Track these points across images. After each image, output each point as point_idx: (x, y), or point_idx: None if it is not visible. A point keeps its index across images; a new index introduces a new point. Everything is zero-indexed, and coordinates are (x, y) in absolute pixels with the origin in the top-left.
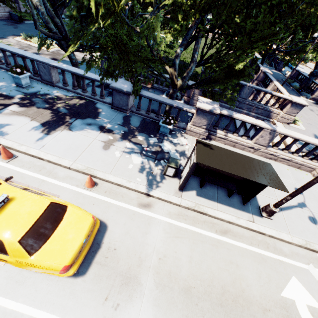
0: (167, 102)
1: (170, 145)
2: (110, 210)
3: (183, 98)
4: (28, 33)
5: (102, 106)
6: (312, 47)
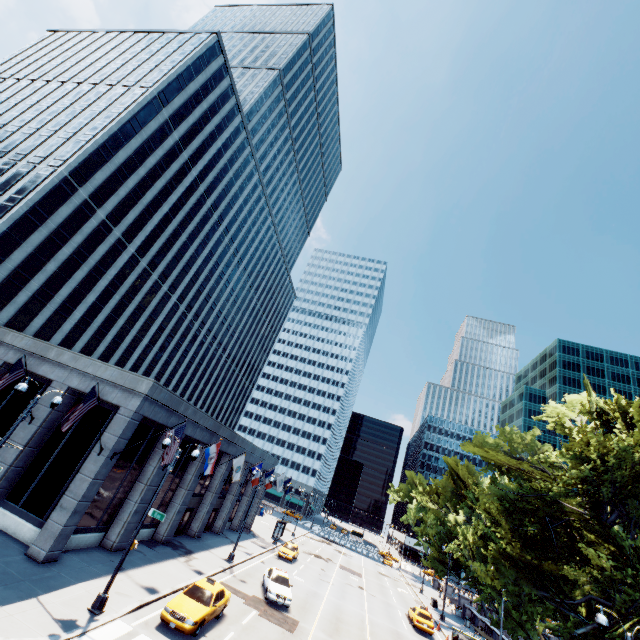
0: None
1: None
2: None
3: None
4: None
5: None
6: None
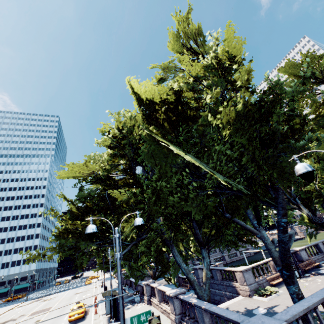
0: (143, 285)
1: (130, 306)
2: (89, 318)
3: None
4: None
5: None
6: (274, 221)
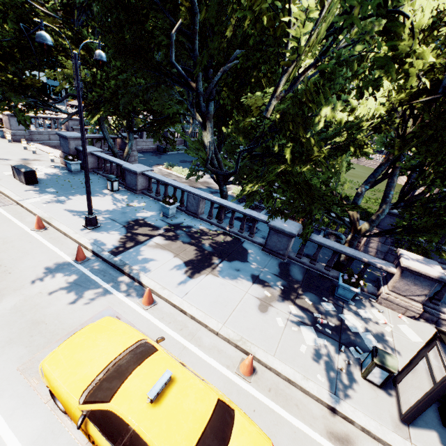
0: (347, 252)
1: (357, 320)
2: (281, 432)
3: None
4: (169, 162)
5: (251, 246)
6: None
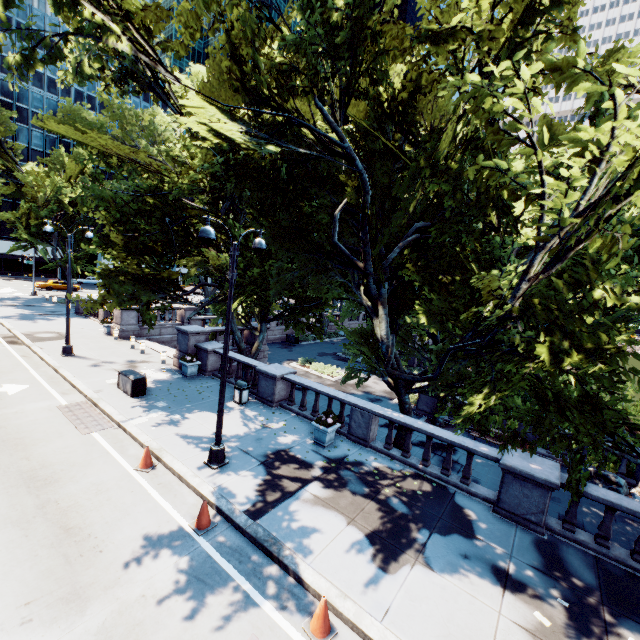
0: None
1: None
2: None
3: (636, 492)
4: (304, 356)
5: (470, 502)
6: None
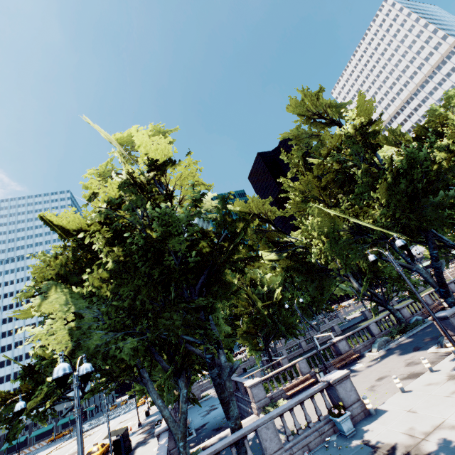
0: None
1: (151, 439)
2: None
3: None
4: None
5: None
6: (298, 313)
